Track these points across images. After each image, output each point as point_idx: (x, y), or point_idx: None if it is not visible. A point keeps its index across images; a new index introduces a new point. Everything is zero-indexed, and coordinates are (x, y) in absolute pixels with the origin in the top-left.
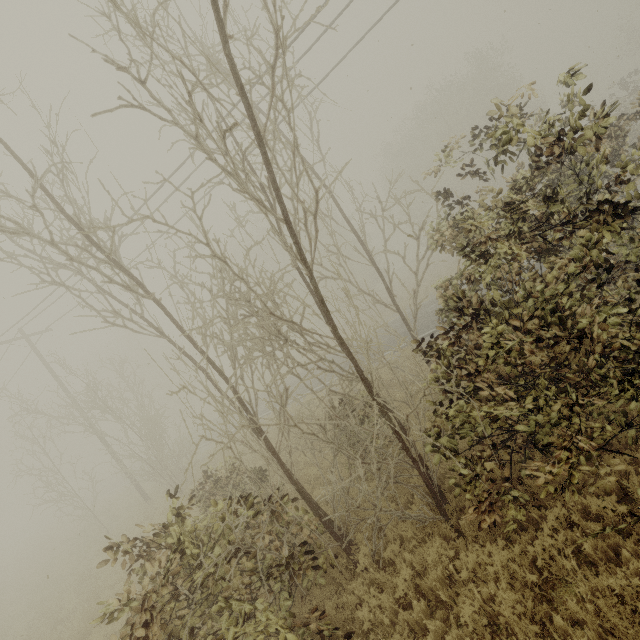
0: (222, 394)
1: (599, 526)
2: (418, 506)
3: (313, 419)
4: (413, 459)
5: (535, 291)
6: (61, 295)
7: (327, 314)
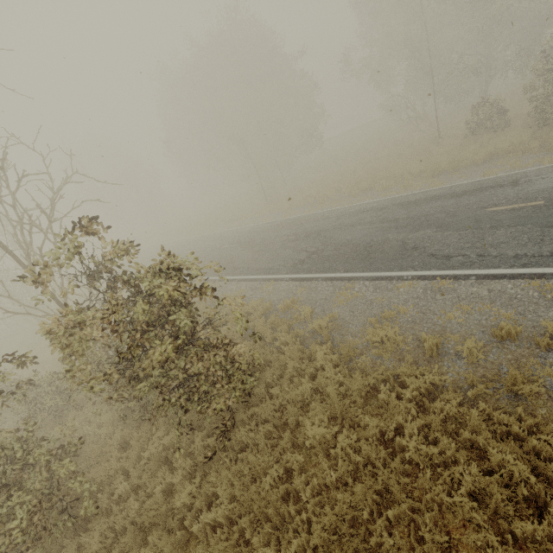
0: None
1: None
2: None
3: None
4: None
5: None
6: None
7: None
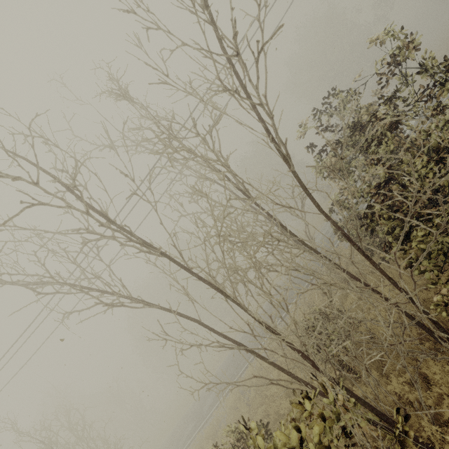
0: (222, 335)
1: None
2: (428, 362)
3: (304, 325)
4: (412, 298)
5: (427, 130)
6: (14, 353)
7: (310, 195)
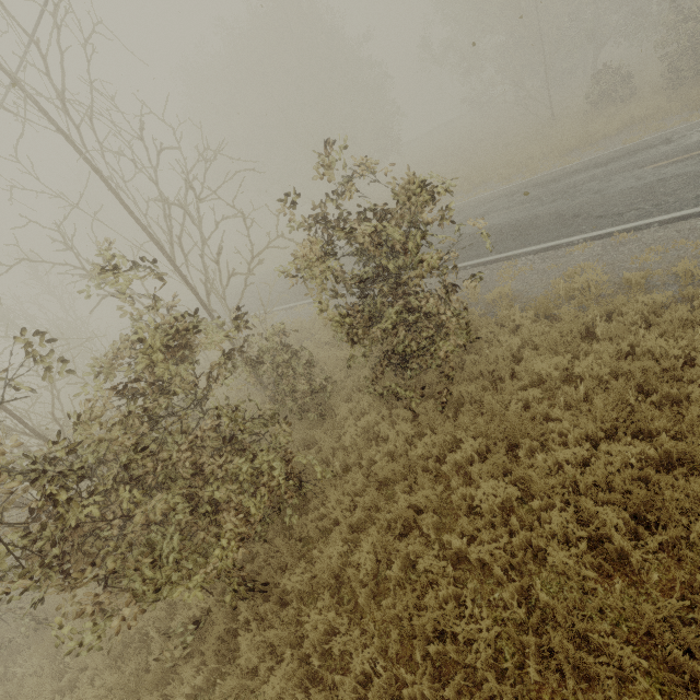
0: None
1: (184, 616)
2: None
3: None
4: None
5: None
6: None
7: None
